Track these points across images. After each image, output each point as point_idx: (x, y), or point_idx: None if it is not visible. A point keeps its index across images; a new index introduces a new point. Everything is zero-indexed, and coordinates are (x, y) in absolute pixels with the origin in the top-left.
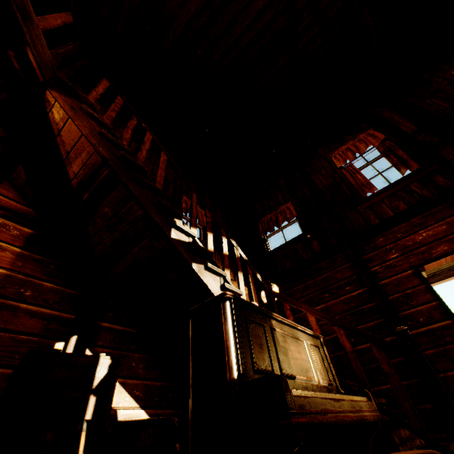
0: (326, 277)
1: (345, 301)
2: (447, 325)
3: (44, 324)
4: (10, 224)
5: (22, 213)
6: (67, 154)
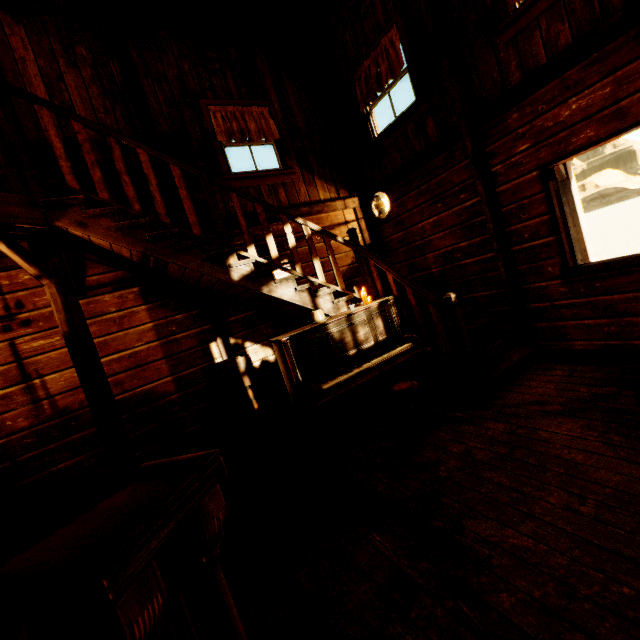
0: (441, 181)
1: (457, 213)
2: (548, 242)
3: (197, 339)
4: (124, 293)
5: (121, 279)
6: (111, 249)
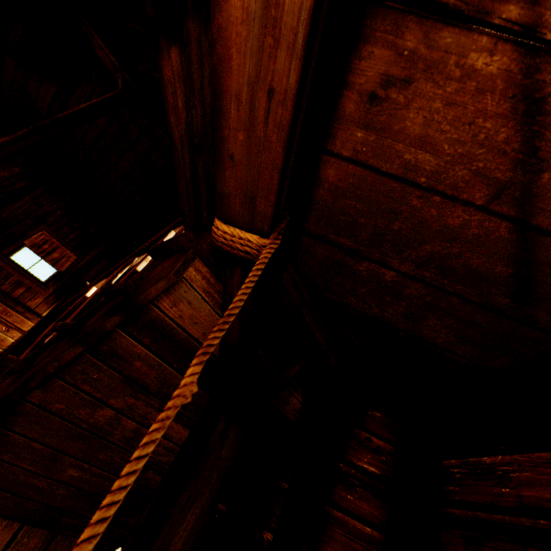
0: None
1: None
2: None
3: None
4: None
5: None
6: None
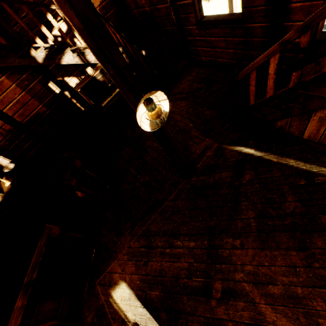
0: None
1: None
2: (190, 3)
3: (40, 84)
4: None
5: None
6: None
